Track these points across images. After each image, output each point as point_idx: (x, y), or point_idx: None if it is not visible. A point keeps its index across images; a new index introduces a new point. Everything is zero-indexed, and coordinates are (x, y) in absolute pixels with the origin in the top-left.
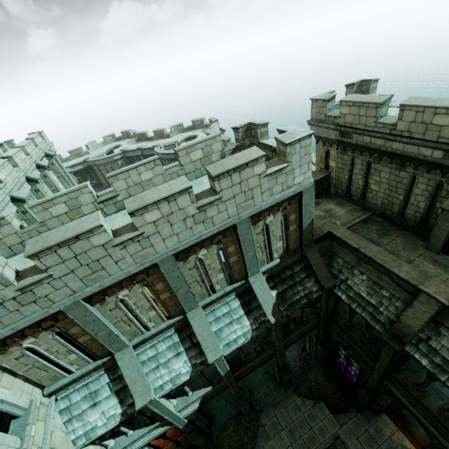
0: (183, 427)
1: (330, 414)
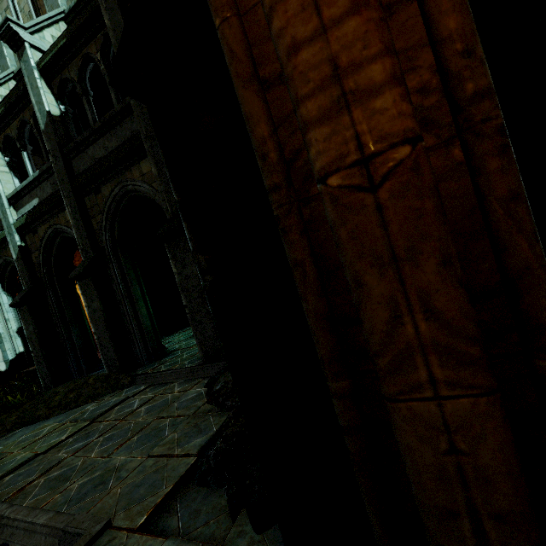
0: (17, 260)
1: (187, 460)
